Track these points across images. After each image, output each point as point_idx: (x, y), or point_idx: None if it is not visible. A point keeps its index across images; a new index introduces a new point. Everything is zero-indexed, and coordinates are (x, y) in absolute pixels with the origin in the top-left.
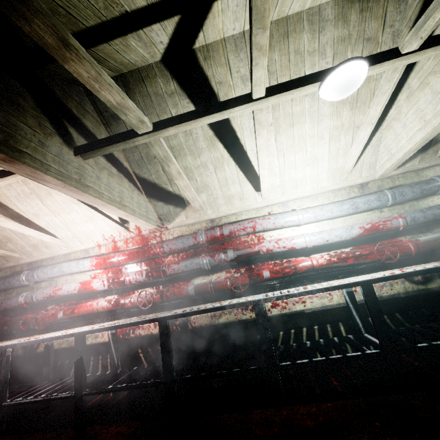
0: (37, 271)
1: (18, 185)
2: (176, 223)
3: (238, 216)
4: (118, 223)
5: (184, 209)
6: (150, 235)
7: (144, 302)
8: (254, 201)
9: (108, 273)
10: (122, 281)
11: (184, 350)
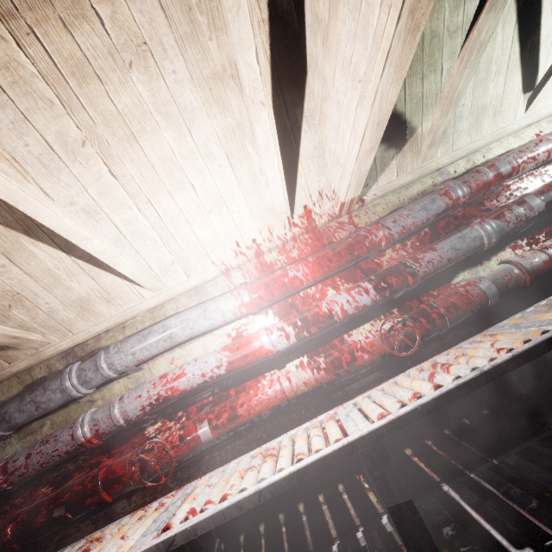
0: (105, 354)
1: (48, 118)
2: (378, 188)
3: (485, 153)
4: (286, 198)
5: (400, 151)
6: (328, 225)
7: (398, 341)
8: (512, 116)
9: (269, 319)
10: (327, 316)
11: (542, 409)
